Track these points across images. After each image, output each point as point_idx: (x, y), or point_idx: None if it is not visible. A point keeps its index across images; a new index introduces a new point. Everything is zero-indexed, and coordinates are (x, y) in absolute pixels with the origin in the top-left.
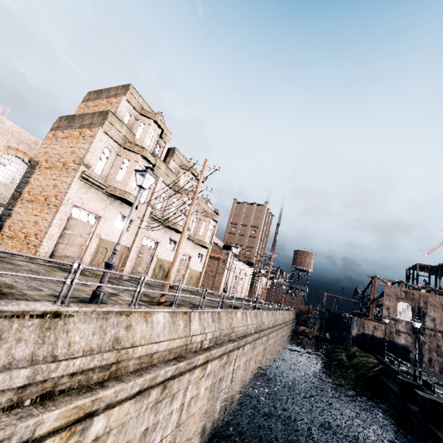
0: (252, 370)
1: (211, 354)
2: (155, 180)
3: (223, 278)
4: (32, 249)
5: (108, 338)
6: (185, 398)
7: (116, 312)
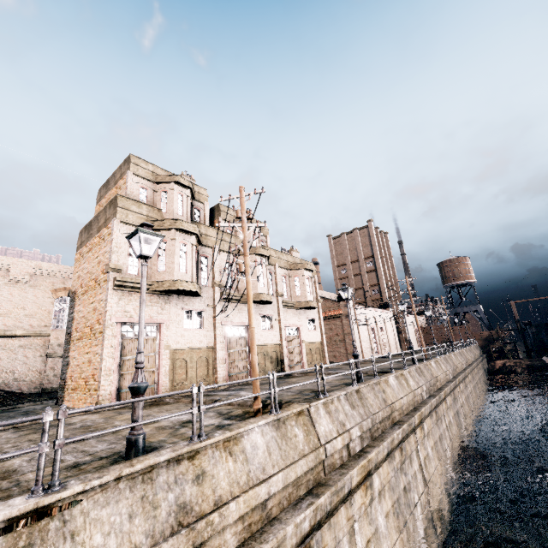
0: (452, 453)
1: (369, 460)
2: (160, 239)
3: (356, 338)
4: (94, 395)
5: (164, 512)
6: (355, 547)
7: (168, 461)
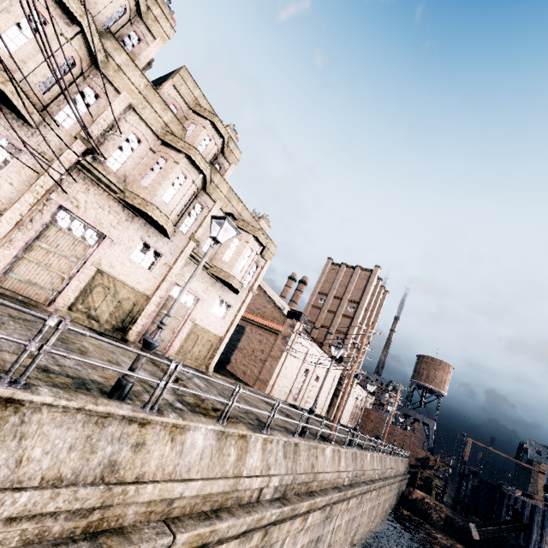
0: None
1: None
2: None
3: (279, 367)
4: None
5: None
6: None
7: None
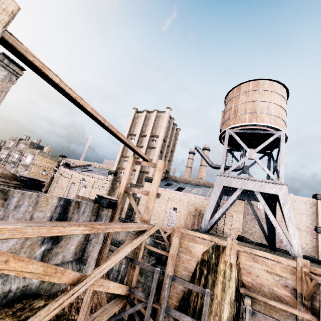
0: None
1: None
2: None
3: (53, 184)
4: None
5: None
6: None
7: None
